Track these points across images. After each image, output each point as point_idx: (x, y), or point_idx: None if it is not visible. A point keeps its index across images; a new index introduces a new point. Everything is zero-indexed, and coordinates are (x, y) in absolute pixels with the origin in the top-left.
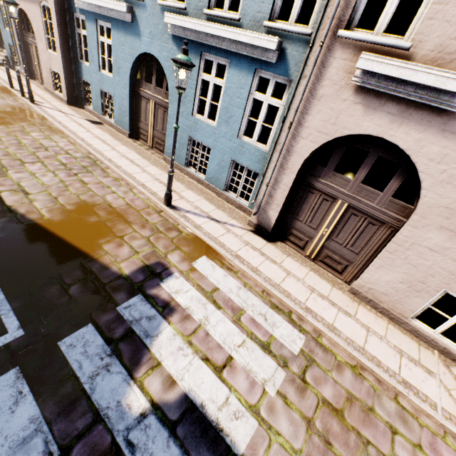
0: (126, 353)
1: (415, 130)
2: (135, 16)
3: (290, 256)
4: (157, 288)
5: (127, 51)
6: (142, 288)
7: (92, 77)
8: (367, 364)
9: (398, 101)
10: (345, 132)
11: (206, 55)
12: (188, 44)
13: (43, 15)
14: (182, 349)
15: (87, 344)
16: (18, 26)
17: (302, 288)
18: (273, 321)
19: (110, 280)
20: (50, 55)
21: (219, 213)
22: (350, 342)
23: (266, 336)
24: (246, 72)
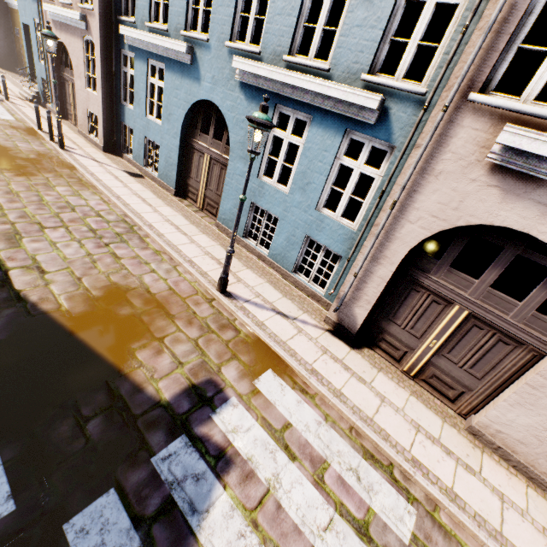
0: (162, 545)
1: None
2: (195, 58)
3: (382, 370)
4: (207, 423)
5: (181, 96)
6: (187, 424)
7: (136, 122)
8: None
9: None
10: (471, 221)
11: (282, 108)
12: (259, 94)
13: (85, 50)
14: (243, 536)
15: (105, 528)
16: (55, 59)
17: (403, 424)
18: (369, 482)
19: (143, 410)
20: (89, 95)
21: (287, 303)
22: (481, 521)
23: (362, 510)
24: (333, 132)
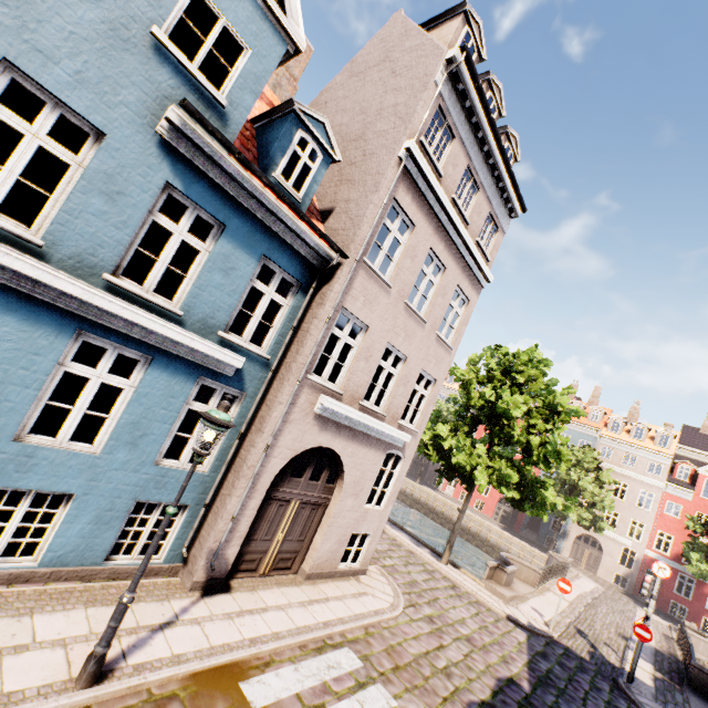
0: None
1: (343, 440)
2: None
3: (256, 588)
4: None
5: None
6: None
7: None
8: (368, 622)
9: (336, 423)
10: (307, 447)
11: (90, 336)
12: (34, 305)
13: None
14: None
15: None
16: None
17: (301, 610)
18: (335, 662)
19: None
20: None
21: (147, 608)
22: (352, 618)
23: (351, 677)
24: (184, 377)
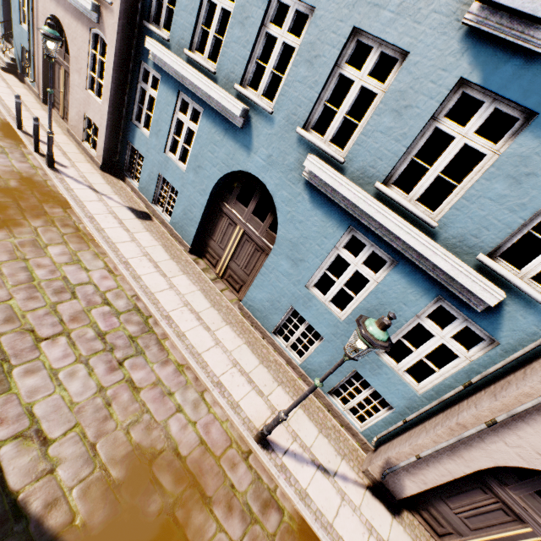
0: None
1: None
2: (248, 122)
3: None
4: None
5: (220, 155)
6: None
7: (149, 152)
8: None
9: None
10: None
11: (357, 232)
12: (331, 204)
13: (91, 44)
14: None
15: None
16: None
17: None
18: None
19: None
20: (90, 99)
21: (324, 445)
22: None
23: None
24: (420, 290)
